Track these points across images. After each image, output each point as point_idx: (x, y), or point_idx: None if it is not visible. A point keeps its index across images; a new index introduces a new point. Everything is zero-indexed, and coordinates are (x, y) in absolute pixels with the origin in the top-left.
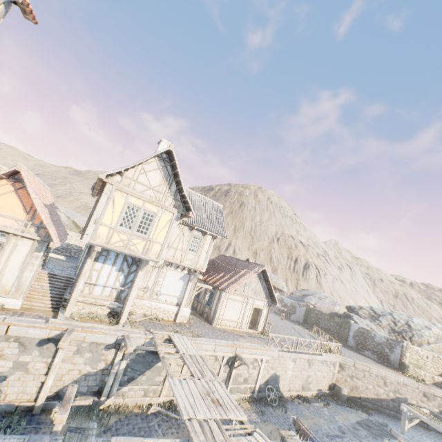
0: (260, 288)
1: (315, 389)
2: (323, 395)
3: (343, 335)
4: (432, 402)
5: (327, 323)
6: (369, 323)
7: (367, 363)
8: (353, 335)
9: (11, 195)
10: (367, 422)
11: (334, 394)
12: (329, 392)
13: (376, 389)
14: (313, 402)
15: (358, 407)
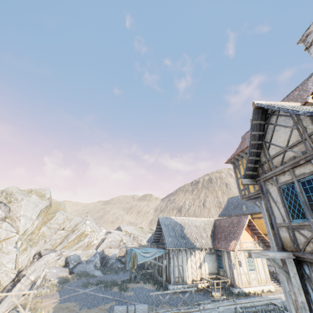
0: None
1: None
2: None
3: None
4: None
5: None
6: None
7: None
8: None
9: (244, 231)
10: None
11: None
12: None
13: None
14: None
15: None
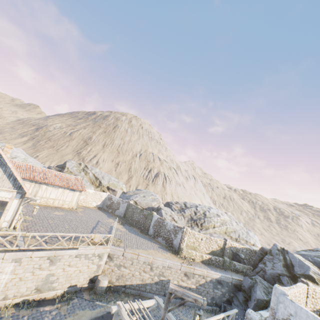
0: (0, 175)
1: (65, 286)
2: (74, 292)
3: (146, 226)
4: (191, 280)
5: (138, 216)
6: (174, 214)
7: (144, 250)
8: (153, 224)
9: None
10: (106, 317)
11: (94, 287)
12: (90, 285)
13: (142, 275)
14: (43, 307)
15: (114, 298)
